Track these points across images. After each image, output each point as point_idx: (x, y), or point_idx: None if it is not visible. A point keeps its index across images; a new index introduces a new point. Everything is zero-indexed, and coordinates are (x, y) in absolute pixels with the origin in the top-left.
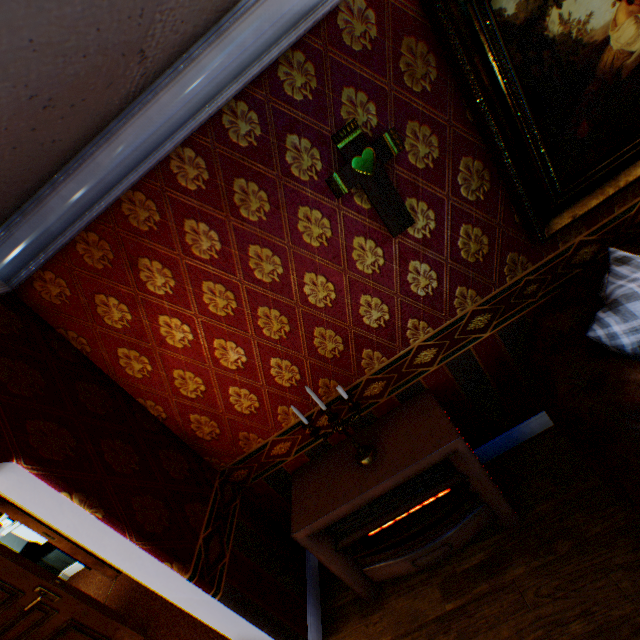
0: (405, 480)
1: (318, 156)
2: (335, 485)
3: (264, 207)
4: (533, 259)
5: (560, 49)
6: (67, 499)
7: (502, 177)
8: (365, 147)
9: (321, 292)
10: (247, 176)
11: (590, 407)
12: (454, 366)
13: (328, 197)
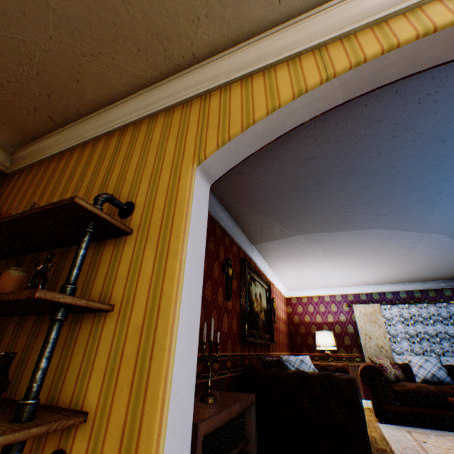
0: (242, 410)
1: (224, 257)
2: (203, 407)
3: (212, 249)
4: (241, 349)
5: (250, 294)
6: (206, 221)
7: (243, 311)
8: (231, 268)
9: (208, 292)
10: (214, 238)
11: (295, 373)
12: (220, 383)
13: (221, 268)
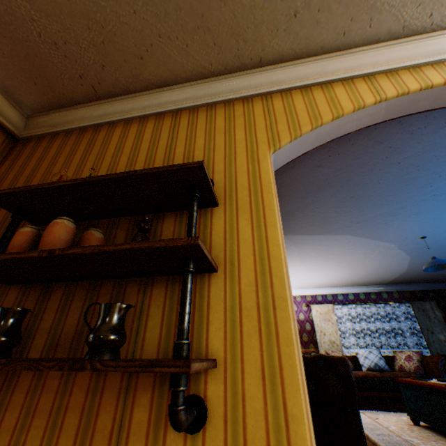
0: None
1: None
2: None
3: None
4: None
5: None
6: None
7: None
8: None
9: None
10: None
11: None
12: None
13: None
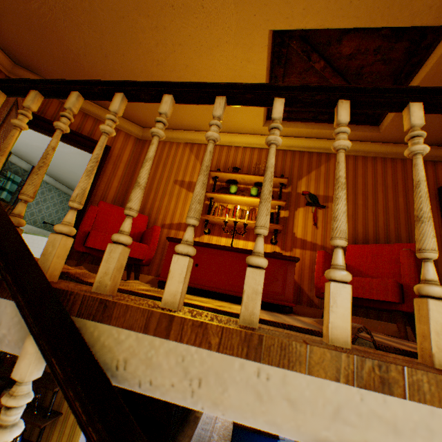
0: None
1: None
2: None
3: None
4: None
5: None
6: None
7: None
8: None
9: None
10: None
11: None
12: None
13: None
